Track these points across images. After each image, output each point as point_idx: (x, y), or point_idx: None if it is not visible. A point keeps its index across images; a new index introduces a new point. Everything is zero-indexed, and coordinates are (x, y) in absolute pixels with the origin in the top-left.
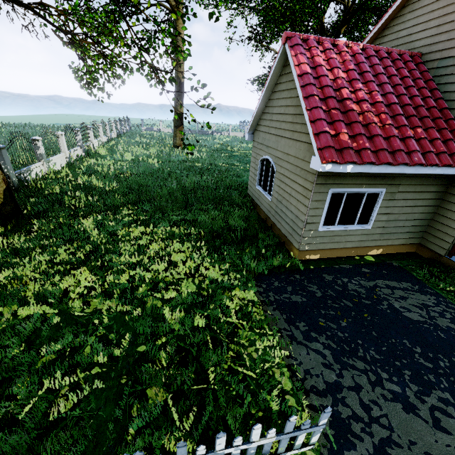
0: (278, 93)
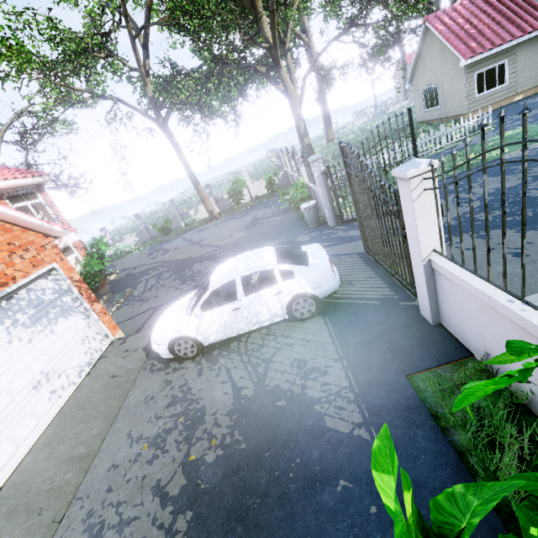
0: (426, 48)
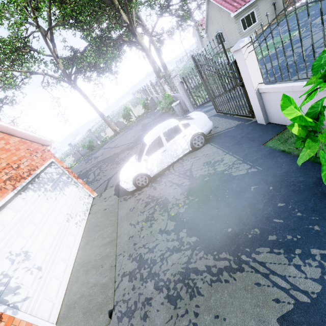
0: (210, 12)
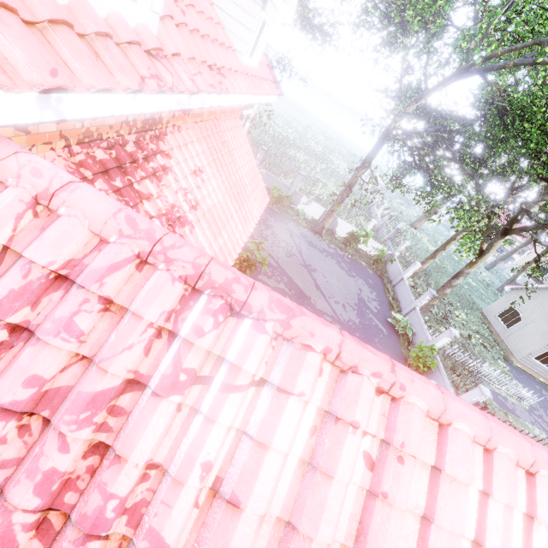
0: (547, 294)
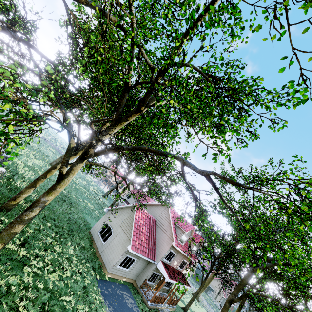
0: (126, 211)
